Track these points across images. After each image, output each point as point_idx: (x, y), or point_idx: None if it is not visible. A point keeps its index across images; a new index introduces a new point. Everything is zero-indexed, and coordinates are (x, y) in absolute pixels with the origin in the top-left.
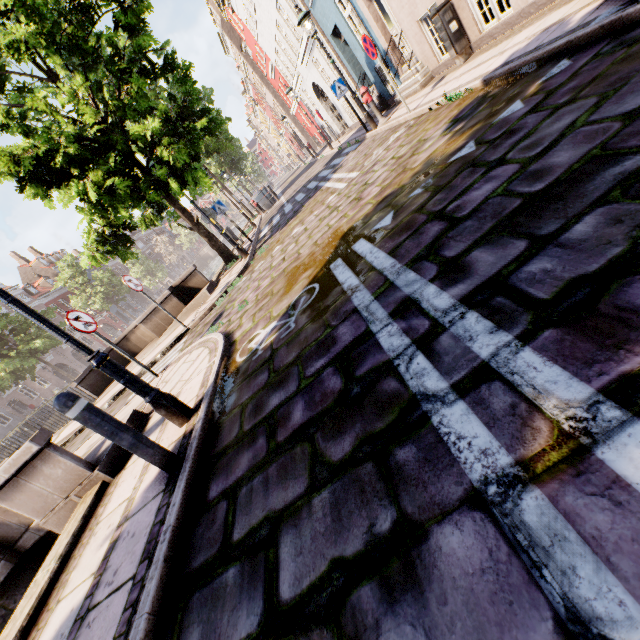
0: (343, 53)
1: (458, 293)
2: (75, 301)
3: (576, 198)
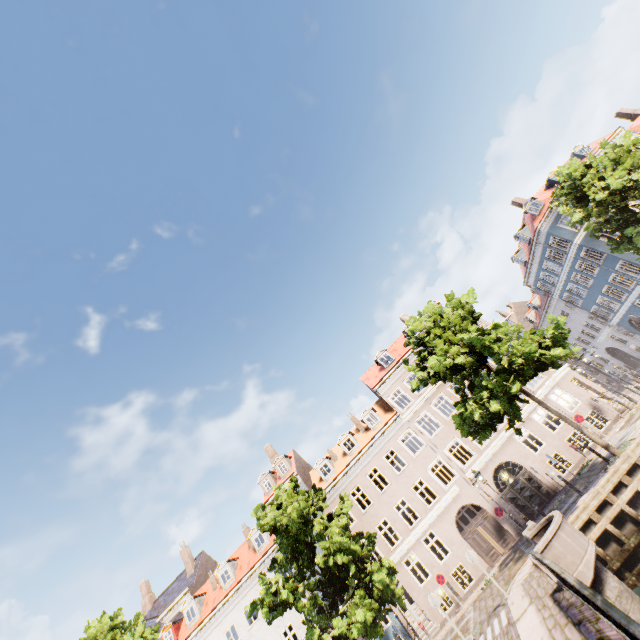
0: None
1: None
2: None
3: None
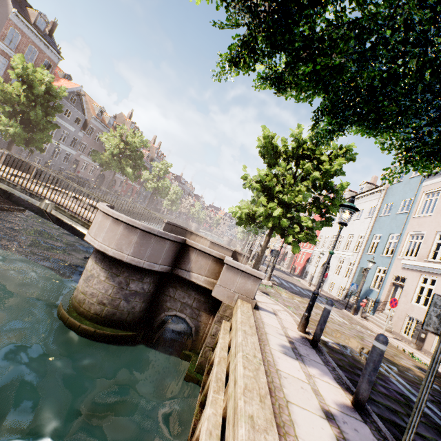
0: (358, 275)
1: None
2: (147, 174)
3: None
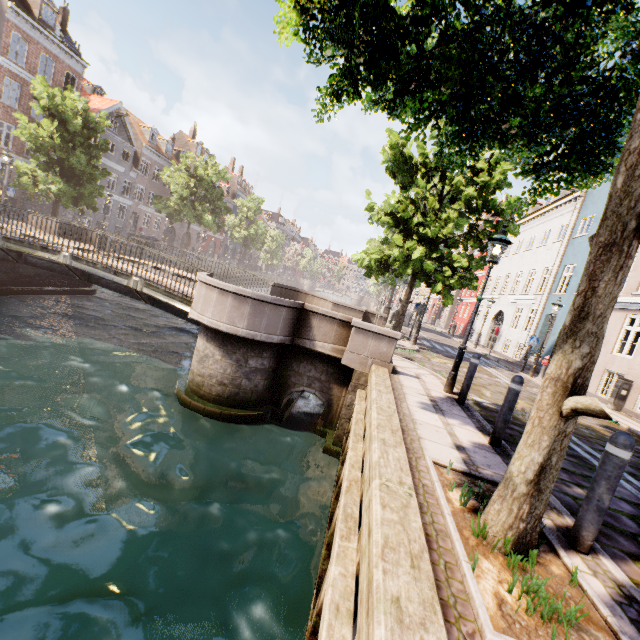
0: (543, 326)
1: None
2: (232, 218)
3: None
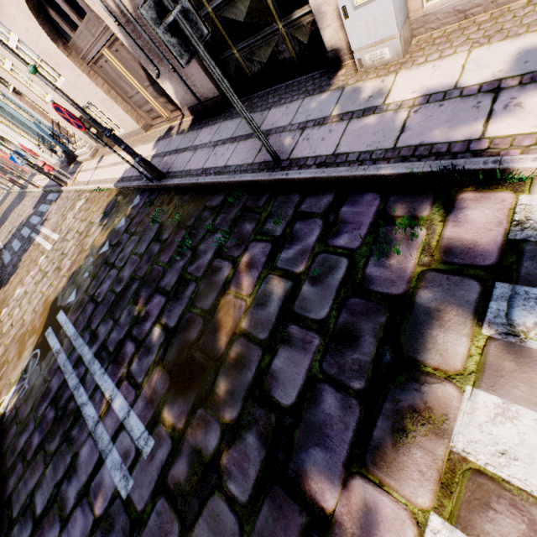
0: (12, 118)
1: (94, 350)
2: None
3: (125, 300)
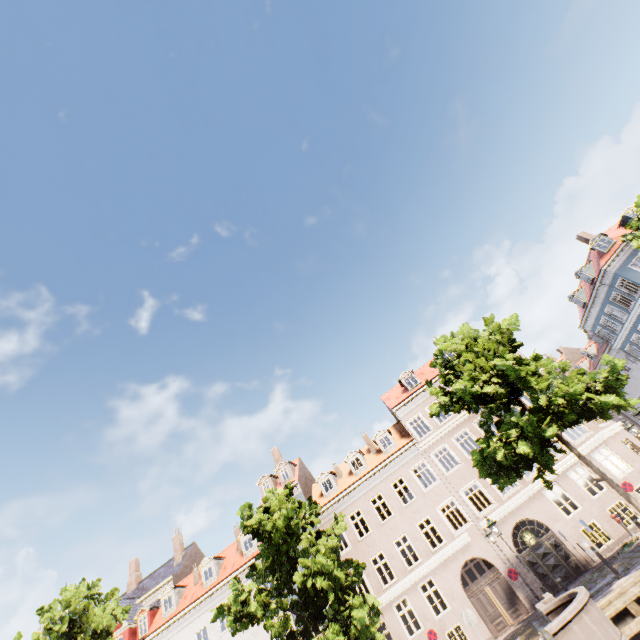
0: None
1: None
2: None
3: None
